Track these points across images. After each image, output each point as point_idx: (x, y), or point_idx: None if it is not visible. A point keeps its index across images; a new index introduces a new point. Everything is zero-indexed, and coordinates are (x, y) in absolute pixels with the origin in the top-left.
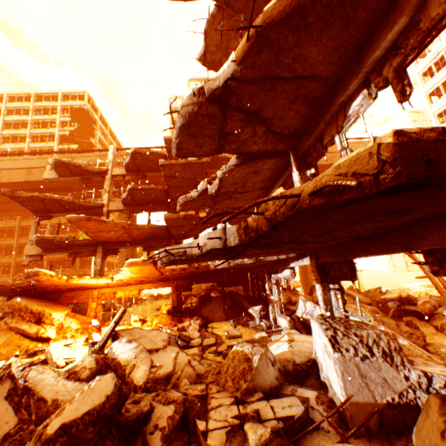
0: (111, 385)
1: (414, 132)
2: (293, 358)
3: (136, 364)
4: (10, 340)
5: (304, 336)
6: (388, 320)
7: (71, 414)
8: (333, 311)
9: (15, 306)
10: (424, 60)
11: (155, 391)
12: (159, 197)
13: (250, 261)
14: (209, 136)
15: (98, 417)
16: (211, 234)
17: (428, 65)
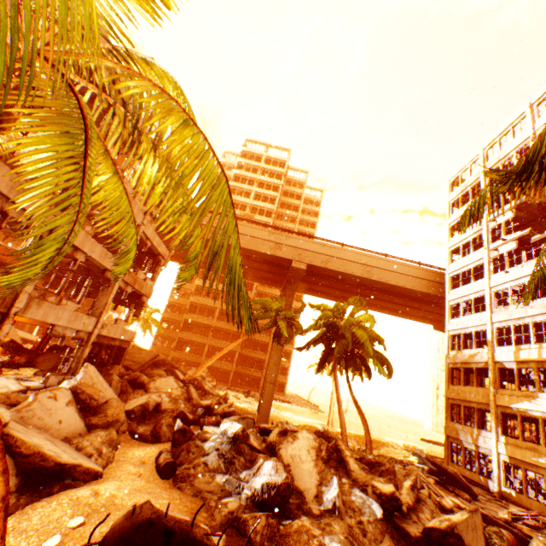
0: None
1: None
2: None
3: None
4: None
5: (10, 381)
6: (115, 402)
7: None
8: None
9: None
10: (456, 190)
11: None
12: None
13: None
14: None
15: None
16: None
17: (457, 197)
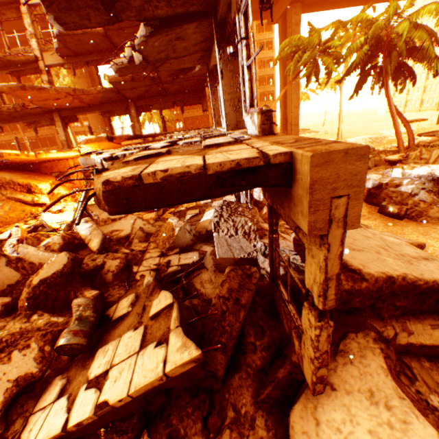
0: (65, 258)
1: (118, 181)
2: (207, 227)
3: (92, 239)
4: (14, 207)
5: None
6: None
7: (44, 275)
8: (240, 195)
9: (2, 181)
10: None
11: (106, 254)
12: (101, 44)
13: None
14: (89, 8)
15: (62, 274)
16: (98, 164)
17: None
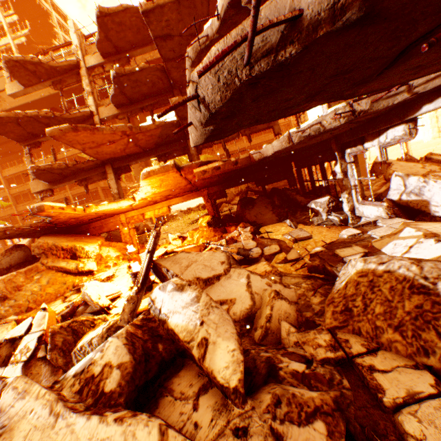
0: None
1: None
2: None
3: (209, 340)
4: (53, 279)
5: (440, 225)
6: None
7: None
8: None
9: (44, 246)
10: None
11: (268, 395)
12: (157, 84)
13: (339, 122)
14: None
15: None
16: None
17: None
